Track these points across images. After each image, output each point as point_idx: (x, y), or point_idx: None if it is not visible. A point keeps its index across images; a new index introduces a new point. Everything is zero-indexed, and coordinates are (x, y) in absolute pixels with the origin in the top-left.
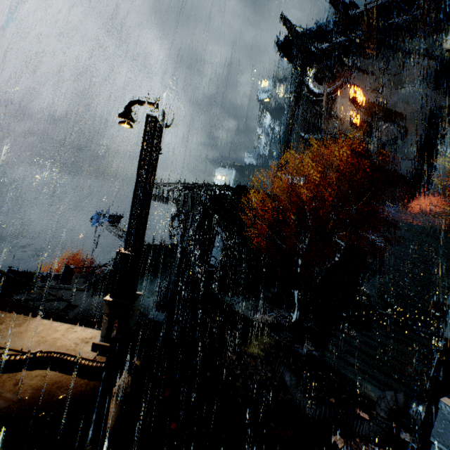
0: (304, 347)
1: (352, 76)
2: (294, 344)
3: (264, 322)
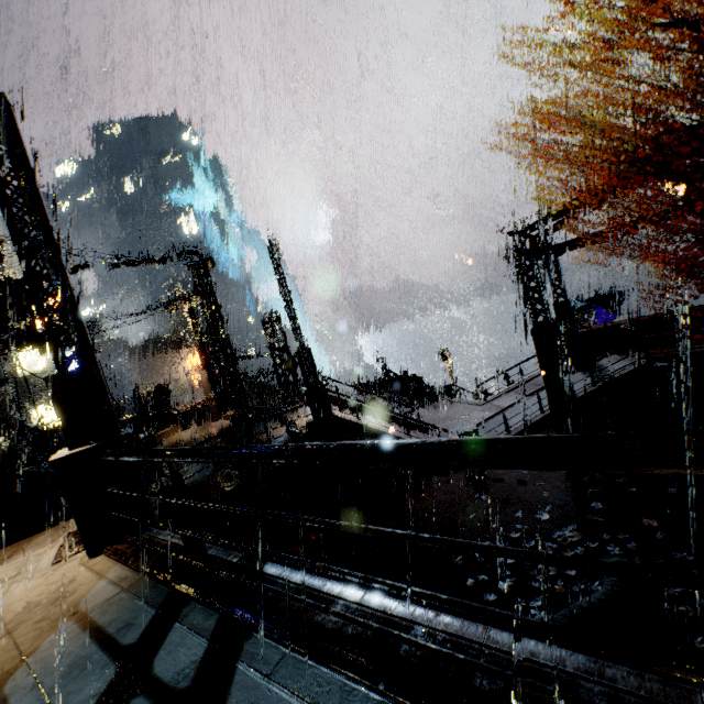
0: None
1: None
2: None
3: None
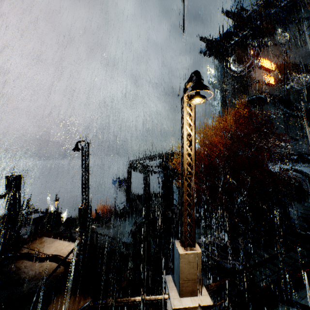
0: (230, 262)
1: (261, 52)
2: (223, 260)
3: (204, 243)
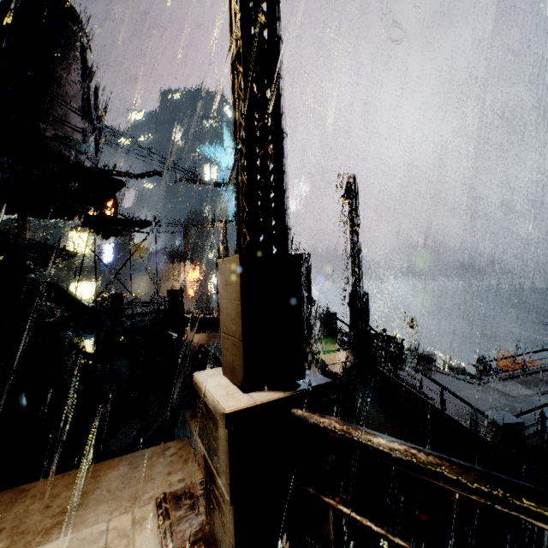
0: None
1: None
2: None
3: None
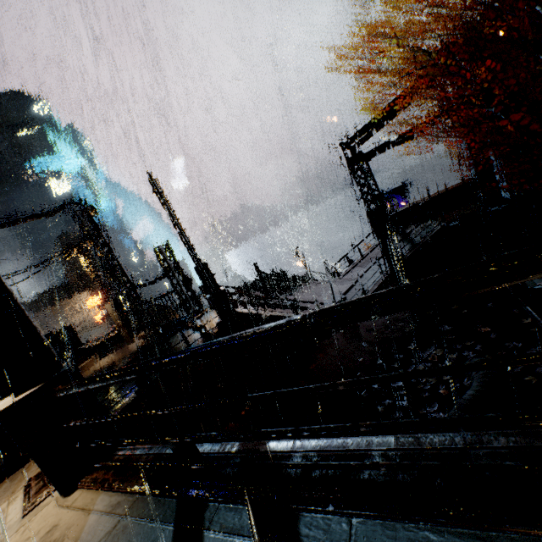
0: None
1: None
2: None
3: None
